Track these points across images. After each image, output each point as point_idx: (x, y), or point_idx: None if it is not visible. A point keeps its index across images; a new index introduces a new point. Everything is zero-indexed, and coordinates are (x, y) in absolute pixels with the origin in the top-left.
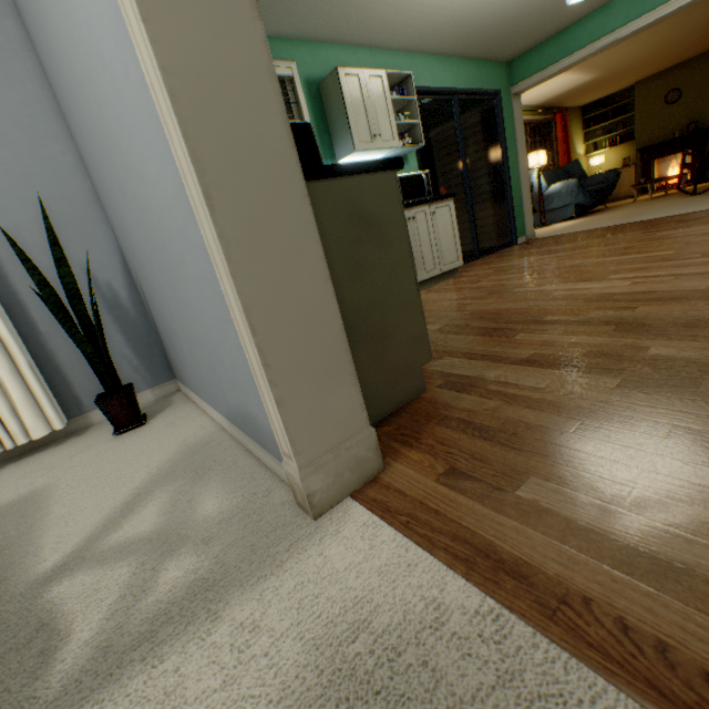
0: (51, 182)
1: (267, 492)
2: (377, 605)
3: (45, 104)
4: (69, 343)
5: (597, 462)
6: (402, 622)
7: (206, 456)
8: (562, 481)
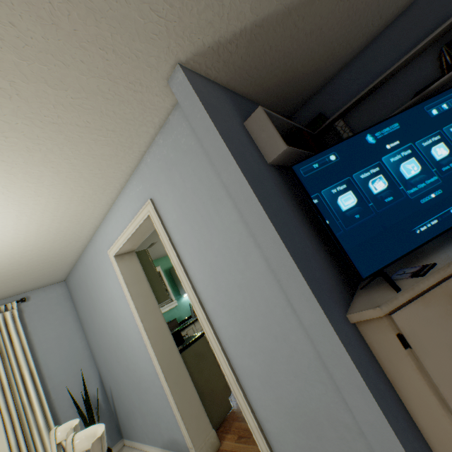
0: (76, 356)
1: None
2: None
3: (77, 326)
4: None
5: None
6: None
7: None
8: None
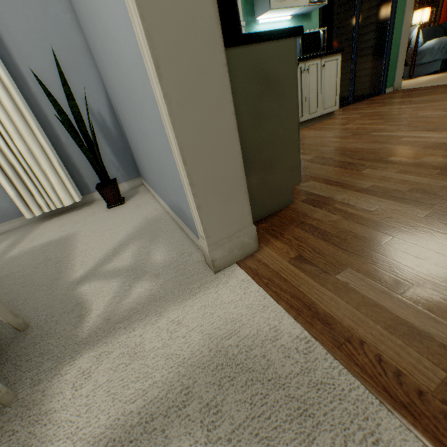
0: (58, 35)
1: (190, 254)
2: (243, 324)
3: None
4: (79, 150)
5: (394, 265)
6: (255, 334)
7: (157, 228)
8: (367, 273)
